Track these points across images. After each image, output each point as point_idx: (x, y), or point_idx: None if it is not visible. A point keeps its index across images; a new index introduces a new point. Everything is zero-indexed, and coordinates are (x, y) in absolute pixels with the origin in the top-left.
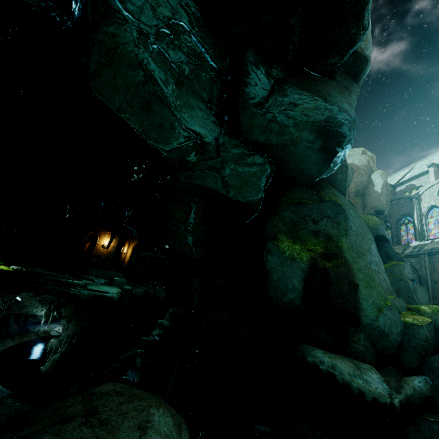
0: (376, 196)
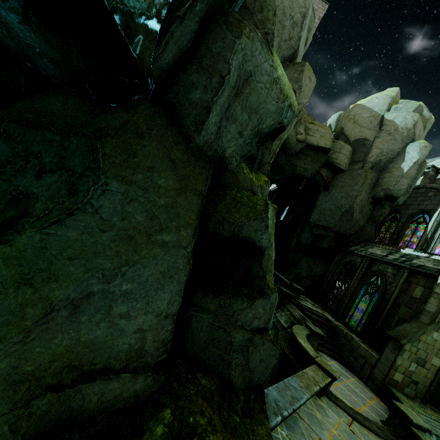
0: (398, 176)
